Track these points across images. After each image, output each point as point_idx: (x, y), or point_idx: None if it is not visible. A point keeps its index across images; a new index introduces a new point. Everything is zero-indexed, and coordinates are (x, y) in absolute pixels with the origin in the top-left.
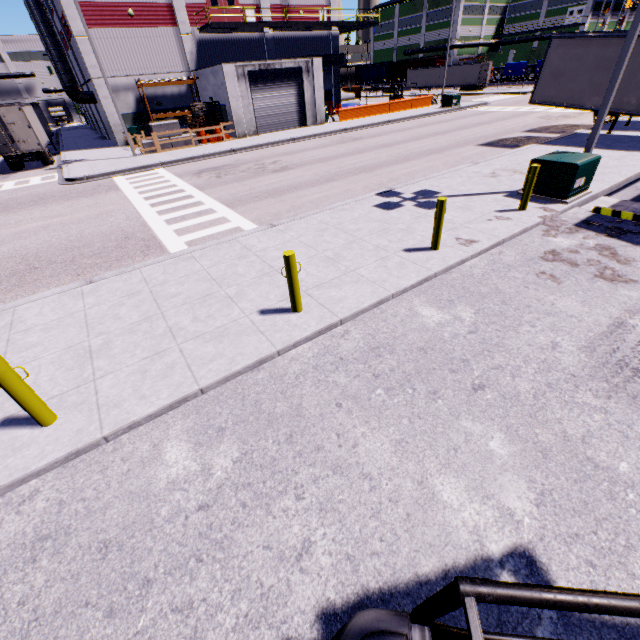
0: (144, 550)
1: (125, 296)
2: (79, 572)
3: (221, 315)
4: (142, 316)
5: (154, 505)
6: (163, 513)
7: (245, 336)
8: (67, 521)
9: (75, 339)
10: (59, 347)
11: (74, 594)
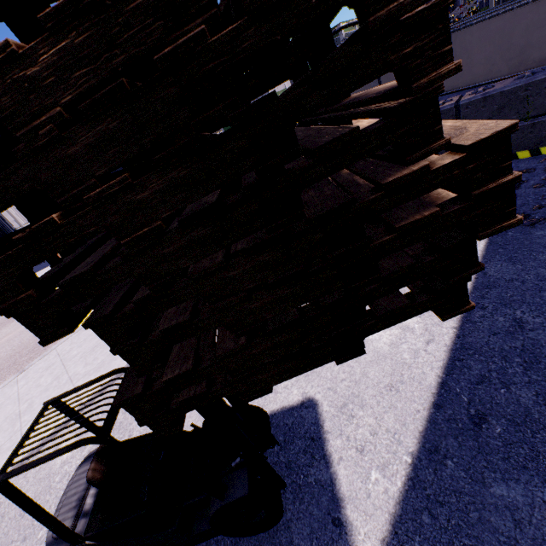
0: (45, 502)
1: (44, 370)
2: (9, 530)
3: (102, 355)
4: (54, 378)
5: (52, 478)
6: (57, 480)
7: (114, 361)
8: (3, 511)
9: (11, 411)
10: (0, 421)
11: (6, 541)
